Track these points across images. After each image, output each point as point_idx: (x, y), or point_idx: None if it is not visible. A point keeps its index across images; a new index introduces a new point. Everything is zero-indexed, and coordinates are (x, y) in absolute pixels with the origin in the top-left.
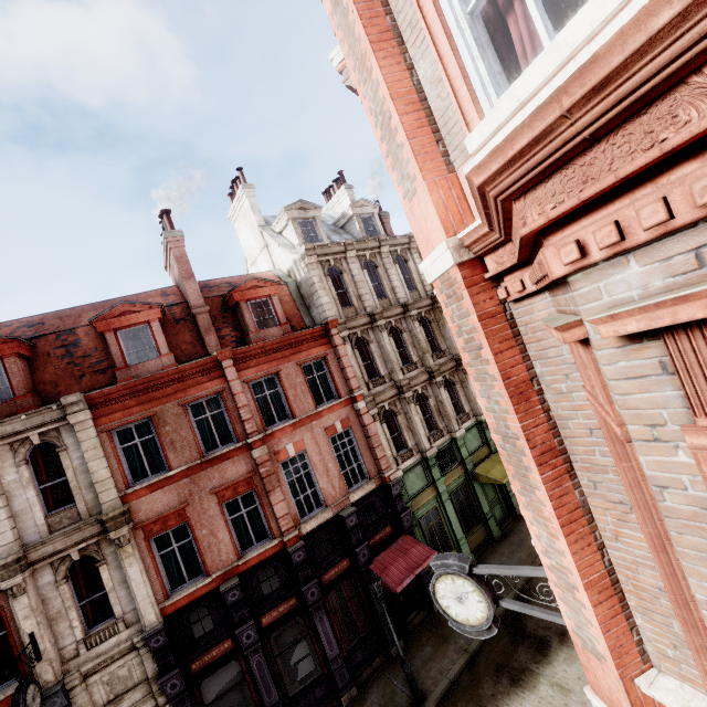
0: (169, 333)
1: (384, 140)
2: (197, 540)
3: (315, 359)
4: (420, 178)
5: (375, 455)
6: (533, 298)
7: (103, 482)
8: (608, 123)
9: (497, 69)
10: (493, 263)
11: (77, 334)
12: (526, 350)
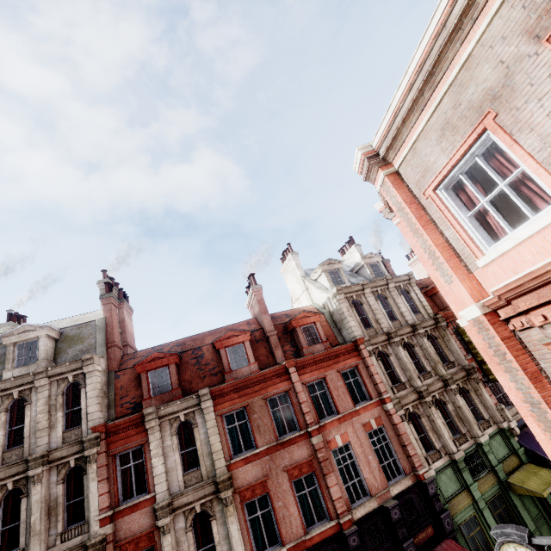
0: (253, 348)
1: (431, 259)
2: (274, 510)
3: (349, 367)
4: (455, 277)
5: (407, 452)
6: (529, 329)
7: (217, 452)
8: (541, 284)
9: (485, 235)
10: (502, 313)
11: (203, 350)
12: (532, 355)
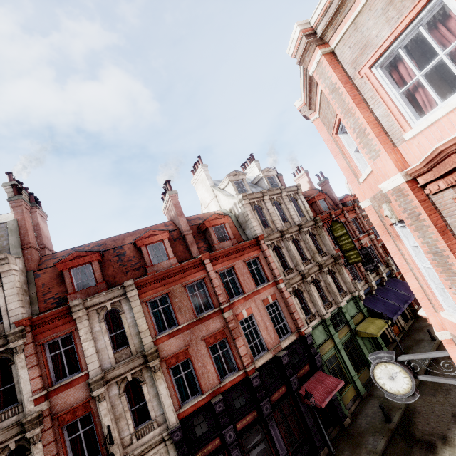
0: (171, 246)
1: (359, 138)
2: (195, 370)
3: (252, 258)
4: (383, 151)
5: (293, 317)
6: (443, 192)
7: (144, 331)
8: None
9: (413, 110)
10: (421, 180)
11: (124, 248)
12: (441, 214)
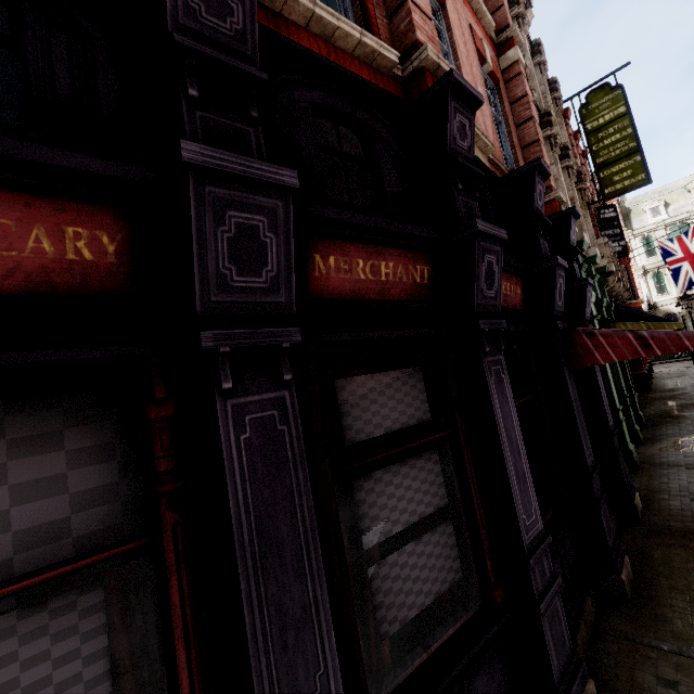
0: None
1: None
2: None
3: None
4: None
5: (534, 158)
6: None
7: None
8: None
9: None
10: None
11: None
12: None
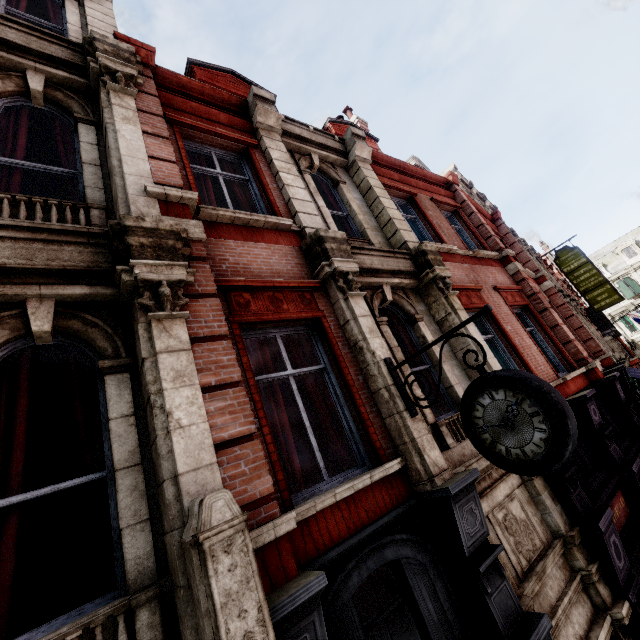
0: None
1: None
2: (507, 334)
3: None
4: None
5: (584, 335)
6: None
7: (399, 221)
8: None
9: None
10: None
11: None
12: None
